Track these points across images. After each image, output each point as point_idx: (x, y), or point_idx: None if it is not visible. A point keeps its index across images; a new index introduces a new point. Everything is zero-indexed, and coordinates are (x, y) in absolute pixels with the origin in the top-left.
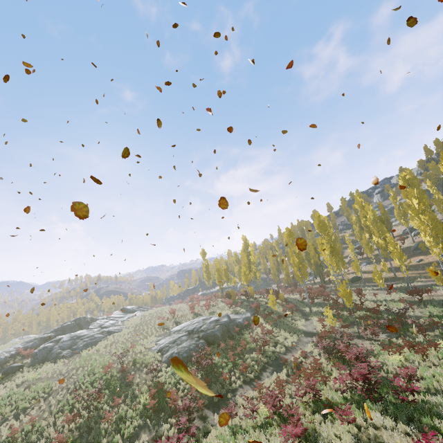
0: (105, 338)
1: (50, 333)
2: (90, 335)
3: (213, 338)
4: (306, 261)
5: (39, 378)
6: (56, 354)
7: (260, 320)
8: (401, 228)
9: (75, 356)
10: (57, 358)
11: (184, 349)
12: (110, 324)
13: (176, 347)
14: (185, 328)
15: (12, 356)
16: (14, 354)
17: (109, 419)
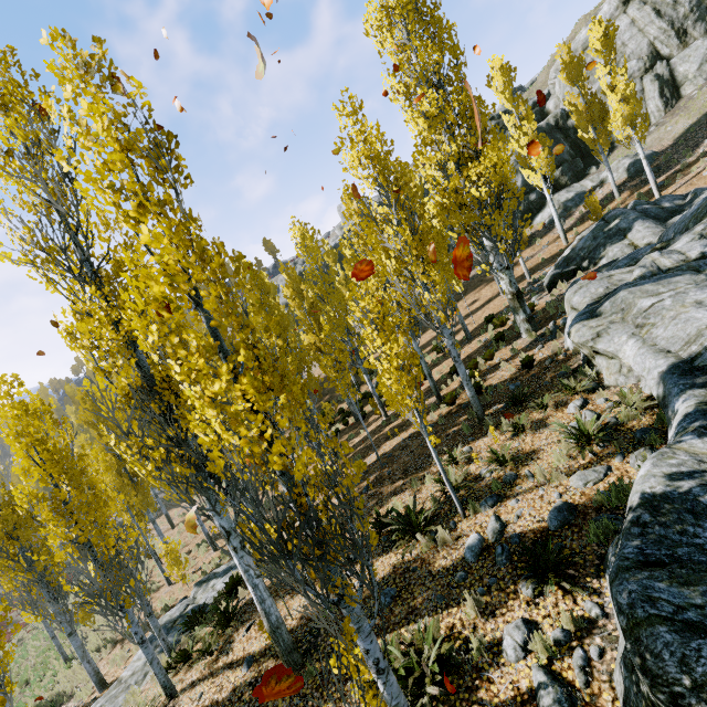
0: None
1: None
2: None
3: None
4: None
5: None
6: None
7: None
8: None
9: None
10: None
11: None
12: None
13: None
14: None
15: None
16: None
17: None
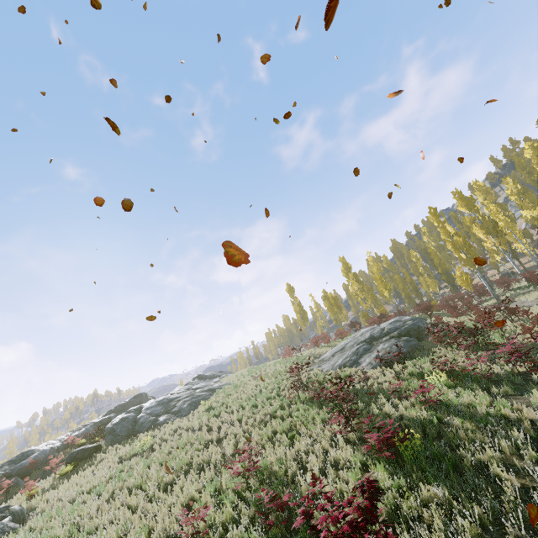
0: (213, 395)
1: (103, 417)
2: (187, 395)
3: (417, 333)
4: (426, 276)
5: (152, 448)
6: (150, 422)
7: (446, 317)
8: (519, 225)
9: (187, 417)
10: (156, 426)
11: (391, 347)
12: (201, 385)
13: (369, 354)
14: (352, 342)
15: (57, 450)
16: (59, 447)
17: (429, 400)
